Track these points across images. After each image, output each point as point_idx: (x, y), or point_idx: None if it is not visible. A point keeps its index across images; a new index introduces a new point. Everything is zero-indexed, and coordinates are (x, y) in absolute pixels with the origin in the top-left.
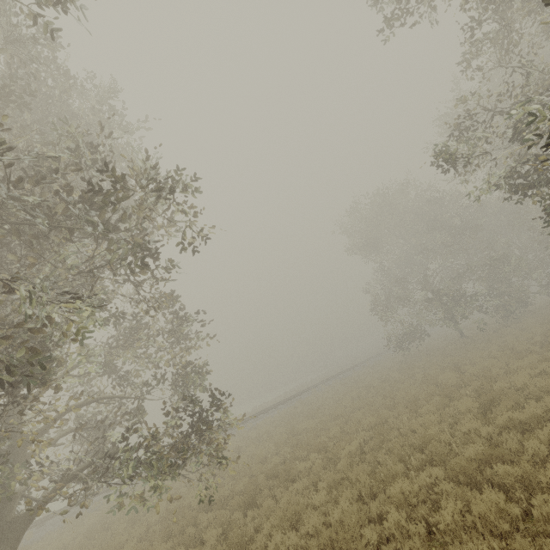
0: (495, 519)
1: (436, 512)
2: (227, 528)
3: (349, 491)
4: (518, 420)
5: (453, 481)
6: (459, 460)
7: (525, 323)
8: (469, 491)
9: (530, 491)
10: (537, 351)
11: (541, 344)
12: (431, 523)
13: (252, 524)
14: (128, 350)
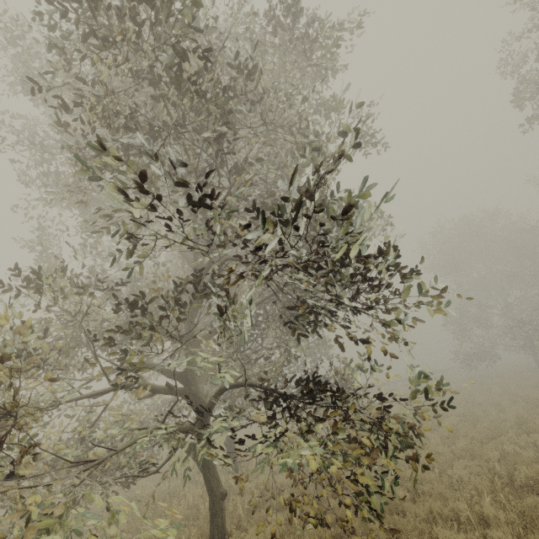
0: None
1: None
2: None
3: (463, 438)
4: None
5: None
6: None
7: None
8: None
9: None
10: None
11: None
12: (536, 458)
13: None
14: None
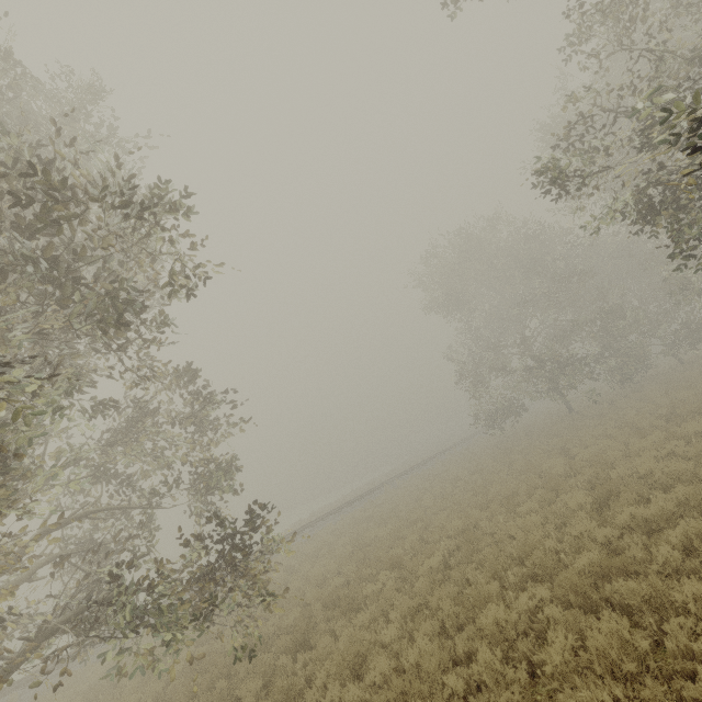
0: (618, 656)
1: (541, 649)
2: (271, 677)
3: (428, 623)
4: (643, 518)
5: (562, 603)
6: (569, 574)
7: (647, 392)
8: (583, 616)
9: (662, 614)
10: (663, 426)
11: (668, 417)
12: (535, 662)
13: (303, 672)
14: (128, 449)
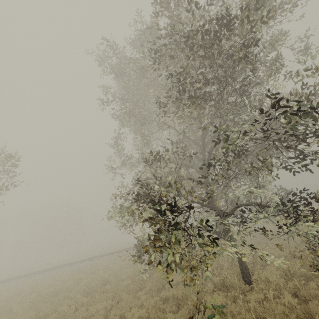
0: None
1: None
2: None
3: None
4: None
5: None
6: None
7: None
8: None
9: None
10: None
11: None
12: None
13: None
14: None
